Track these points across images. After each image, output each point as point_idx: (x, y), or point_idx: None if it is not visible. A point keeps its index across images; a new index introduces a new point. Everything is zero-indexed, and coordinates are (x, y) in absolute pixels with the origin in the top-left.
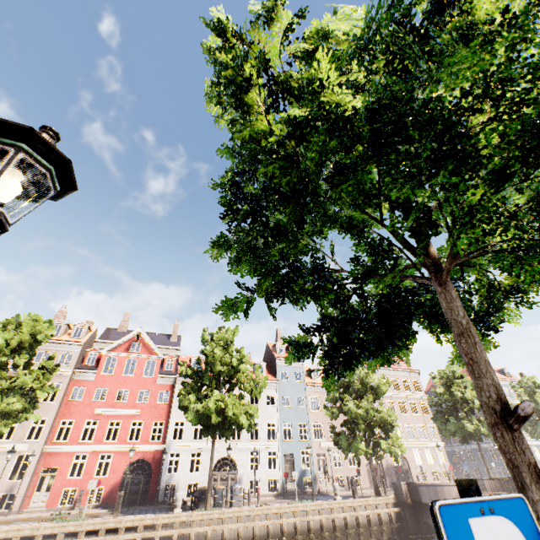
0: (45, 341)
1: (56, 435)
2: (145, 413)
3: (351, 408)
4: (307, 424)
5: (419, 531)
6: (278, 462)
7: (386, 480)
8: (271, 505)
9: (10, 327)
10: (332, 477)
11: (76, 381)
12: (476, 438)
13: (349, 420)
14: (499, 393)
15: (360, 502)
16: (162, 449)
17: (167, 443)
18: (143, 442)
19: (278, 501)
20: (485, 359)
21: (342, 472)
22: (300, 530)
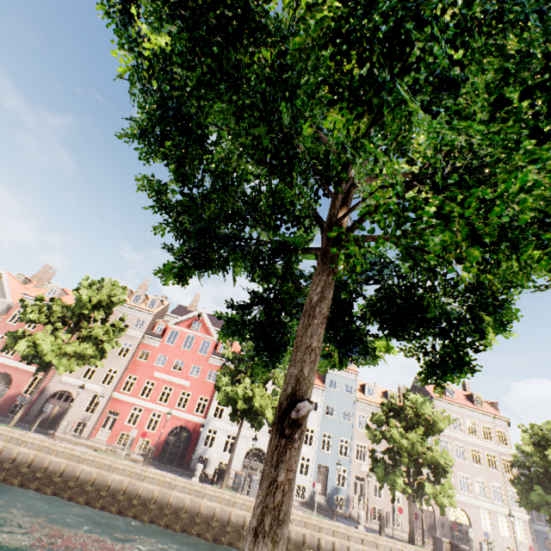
0: (121, 304)
1: (123, 386)
2: (194, 386)
3: (394, 436)
4: (350, 441)
5: None
6: (311, 471)
7: (436, 533)
8: None
9: (94, 287)
10: (367, 505)
11: (144, 345)
12: None
13: (393, 449)
14: (298, 388)
15: (385, 541)
16: (203, 422)
17: (207, 418)
18: (188, 412)
19: (298, 508)
20: (310, 345)
21: (382, 504)
22: (309, 543)
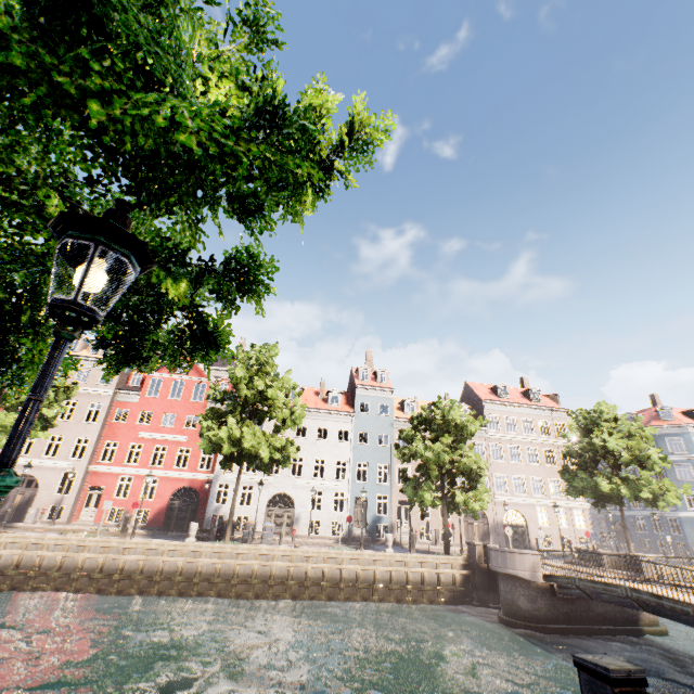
0: None
1: (101, 456)
2: (193, 440)
3: (419, 450)
4: (389, 466)
5: (490, 599)
6: (346, 505)
7: (490, 539)
8: (297, 548)
9: None
10: (410, 527)
11: (119, 403)
12: (614, 501)
13: (426, 465)
14: None
15: (415, 558)
16: (211, 479)
17: (215, 473)
18: (191, 470)
19: (328, 545)
20: None
21: (430, 524)
22: (330, 577)
